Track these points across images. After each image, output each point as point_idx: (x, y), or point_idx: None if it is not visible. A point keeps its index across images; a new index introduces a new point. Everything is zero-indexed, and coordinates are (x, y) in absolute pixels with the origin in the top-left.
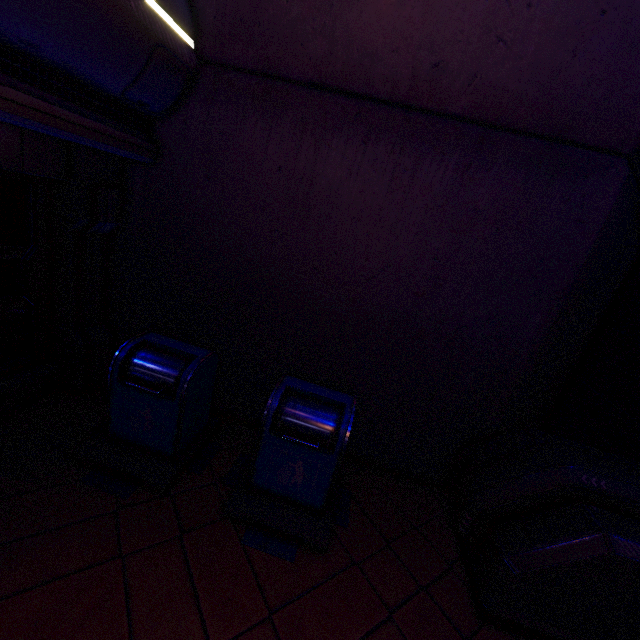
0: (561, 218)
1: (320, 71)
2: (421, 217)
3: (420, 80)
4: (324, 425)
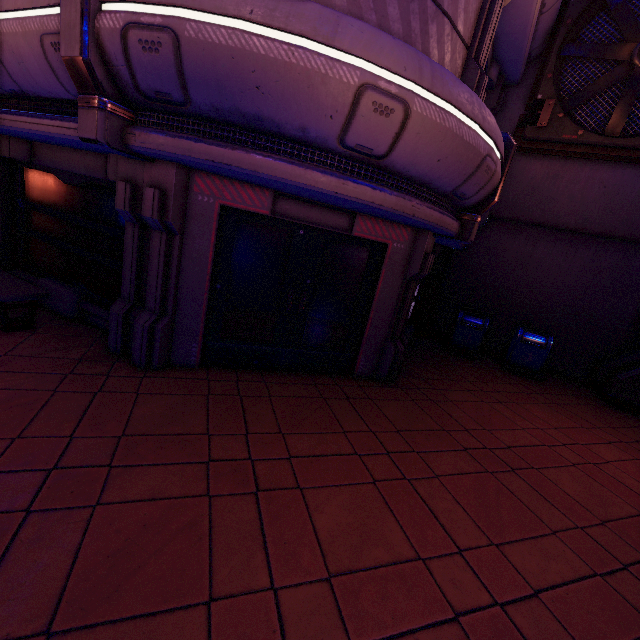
0: (639, 269)
1: (537, 221)
2: (578, 269)
3: (578, 224)
4: (541, 340)
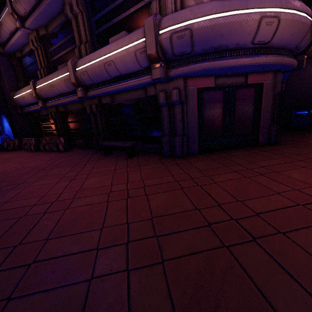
0: None
1: None
2: None
3: None
4: None
